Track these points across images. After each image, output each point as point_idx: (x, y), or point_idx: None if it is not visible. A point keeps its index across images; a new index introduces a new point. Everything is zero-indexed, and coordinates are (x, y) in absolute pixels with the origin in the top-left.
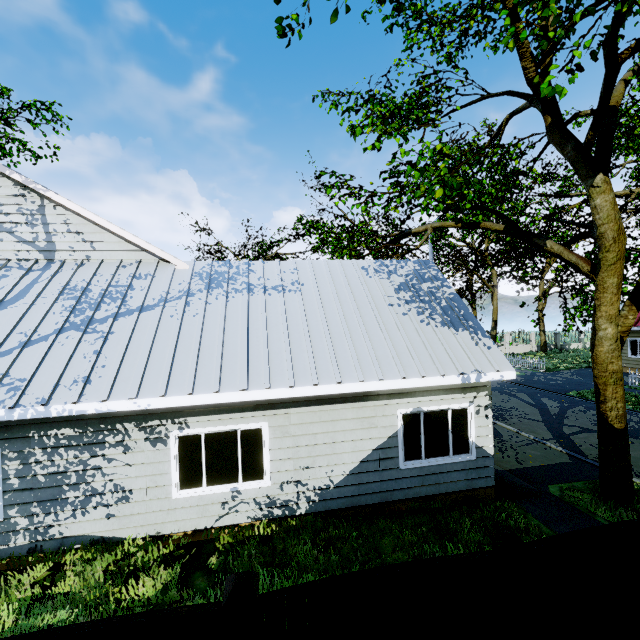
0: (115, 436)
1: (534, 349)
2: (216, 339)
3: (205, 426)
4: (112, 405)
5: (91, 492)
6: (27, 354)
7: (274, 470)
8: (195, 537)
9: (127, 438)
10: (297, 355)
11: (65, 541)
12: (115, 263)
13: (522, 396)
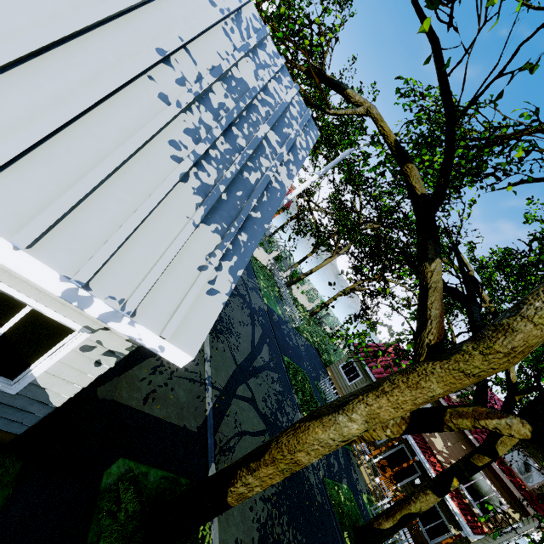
0: None
1: (309, 308)
2: None
3: None
4: None
5: None
6: None
7: None
8: None
9: None
10: None
11: None
12: None
13: (258, 331)
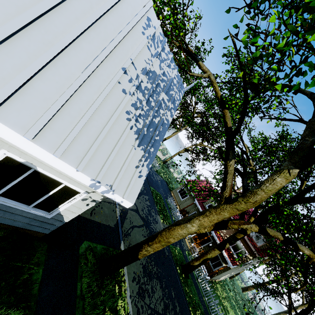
0: None
1: (162, 159)
2: None
3: None
4: None
5: None
6: None
7: None
8: None
9: None
10: None
11: None
12: None
13: None
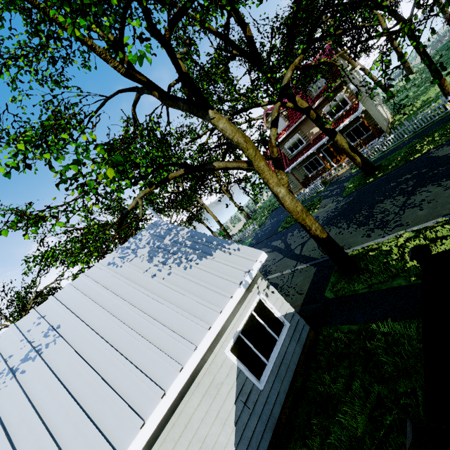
0: None
1: (245, 220)
2: None
3: None
4: None
5: None
6: None
7: None
8: None
9: None
10: (100, 413)
11: None
12: None
13: (263, 250)
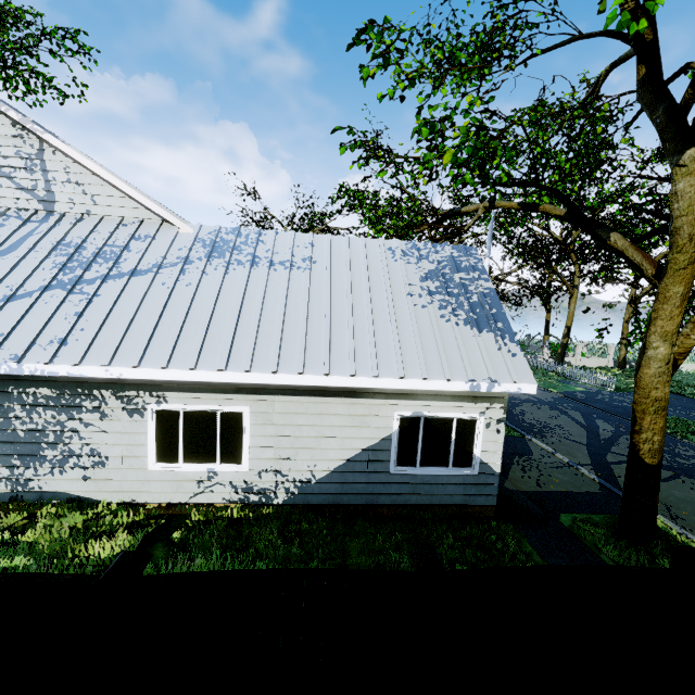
0: (92, 402)
1: (610, 364)
2: (205, 313)
3: (184, 403)
4: (84, 370)
5: (68, 453)
6: (10, 309)
7: (253, 456)
8: (169, 510)
9: (104, 405)
10: (288, 340)
11: (44, 495)
12: (116, 221)
13: (575, 415)
